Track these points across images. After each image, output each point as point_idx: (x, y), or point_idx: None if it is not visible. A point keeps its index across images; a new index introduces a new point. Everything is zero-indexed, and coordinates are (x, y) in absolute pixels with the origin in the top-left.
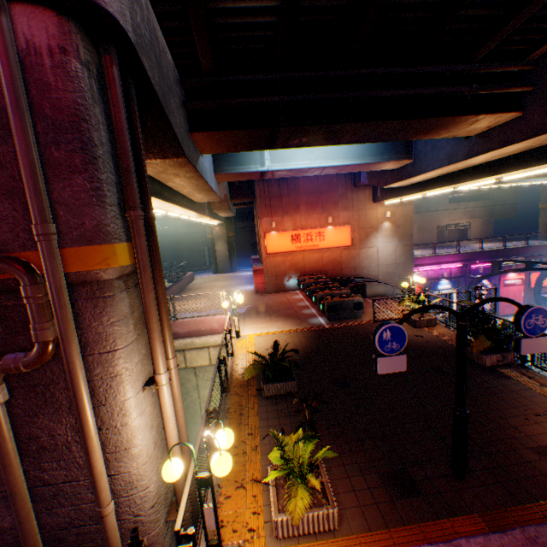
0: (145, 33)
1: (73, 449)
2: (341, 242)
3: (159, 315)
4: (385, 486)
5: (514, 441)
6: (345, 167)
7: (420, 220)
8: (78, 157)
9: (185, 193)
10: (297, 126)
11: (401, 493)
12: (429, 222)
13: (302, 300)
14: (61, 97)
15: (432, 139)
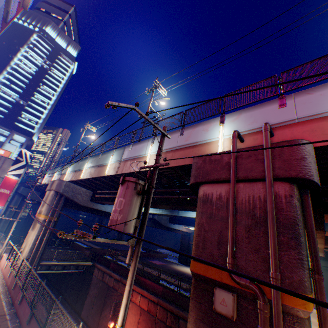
0: None
1: None
2: None
3: None
4: None
5: None
6: None
7: None
8: (291, 240)
9: None
10: None
11: None
12: None
13: None
14: (286, 213)
15: None
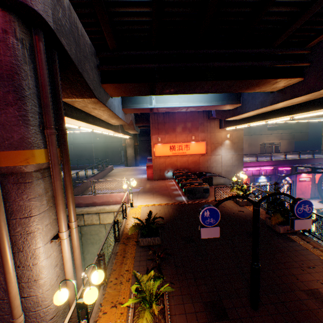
0: (65, 24)
1: (1, 278)
2: (199, 151)
3: (66, 194)
4: (205, 311)
5: (293, 285)
6: (201, 107)
7: (250, 140)
8: (11, 96)
9: (104, 119)
10: (166, 82)
11: (215, 317)
12: (255, 141)
13: (174, 185)
14: (2, 59)
15: (252, 92)
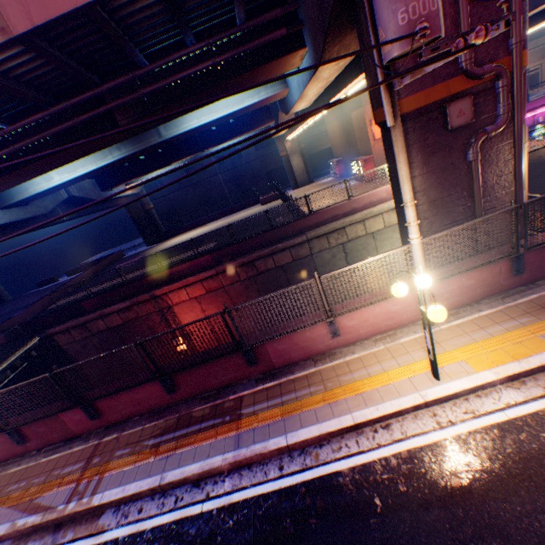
0: None
1: (493, 189)
2: None
3: None
4: None
5: None
6: None
7: None
8: None
9: None
10: None
11: None
12: None
13: None
14: None
15: None
